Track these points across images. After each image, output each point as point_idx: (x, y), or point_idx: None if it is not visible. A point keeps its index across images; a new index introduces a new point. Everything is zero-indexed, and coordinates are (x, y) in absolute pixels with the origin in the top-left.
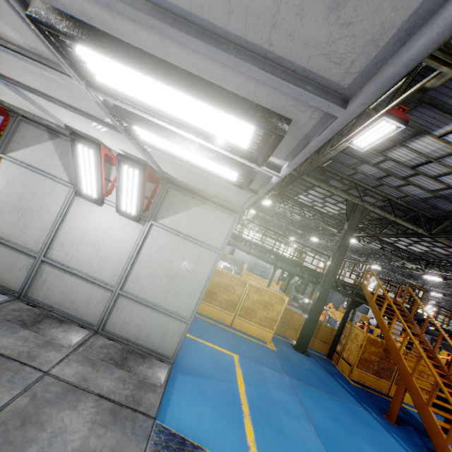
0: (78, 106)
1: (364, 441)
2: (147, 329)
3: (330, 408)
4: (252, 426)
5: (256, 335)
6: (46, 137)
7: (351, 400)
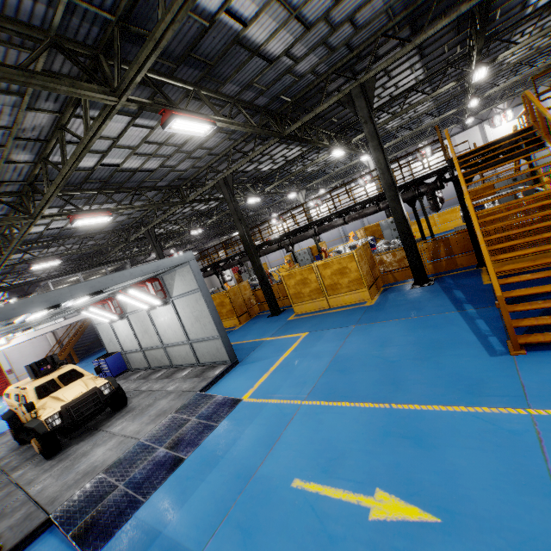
0: None
1: (396, 347)
2: (211, 352)
3: (384, 333)
4: (267, 377)
5: (354, 301)
6: None
7: (441, 310)
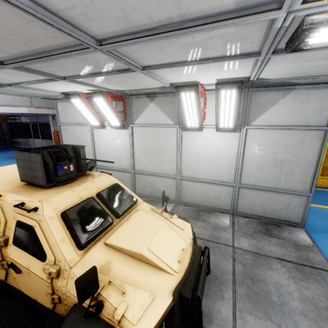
0: (216, 54)
1: None
2: (270, 206)
3: None
4: None
5: None
6: (148, 101)
7: None
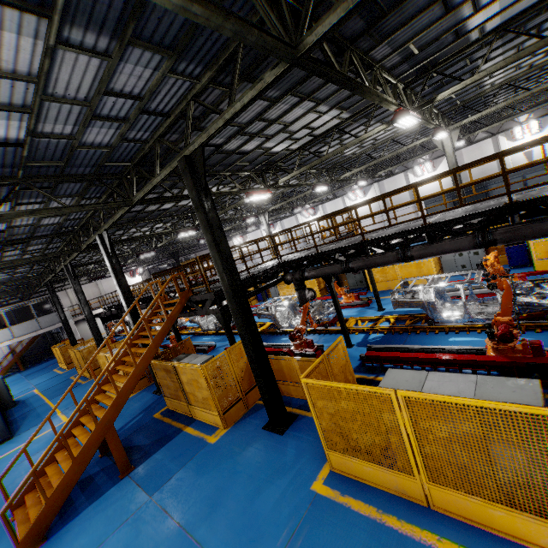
0: None
1: None
2: None
3: None
4: None
5: None
6: None
7: None
